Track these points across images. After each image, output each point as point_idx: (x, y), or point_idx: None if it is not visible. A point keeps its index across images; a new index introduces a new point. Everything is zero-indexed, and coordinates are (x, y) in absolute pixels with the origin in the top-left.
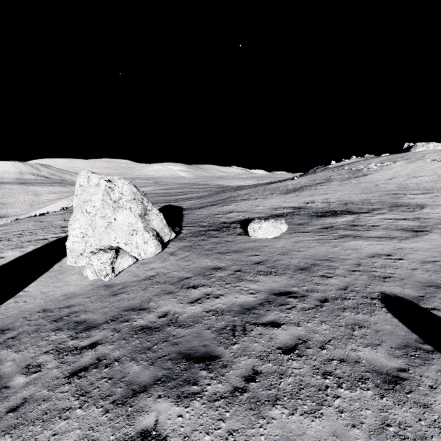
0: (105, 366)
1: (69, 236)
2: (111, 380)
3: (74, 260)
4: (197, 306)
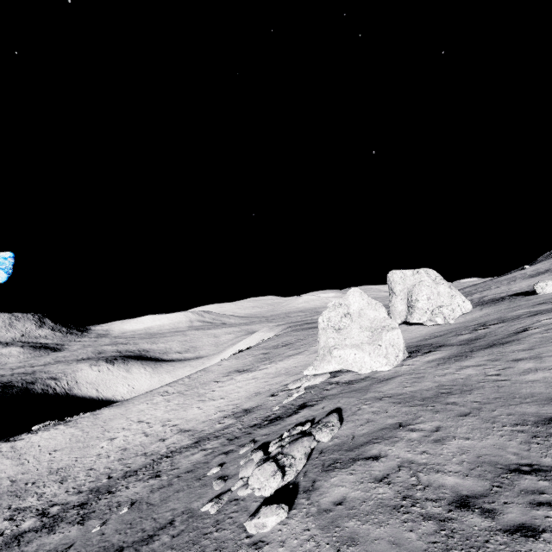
0: (526, 317)
1: (419, 300)
2: (538, 315)
3: (419, 317)
4: (547, 306)
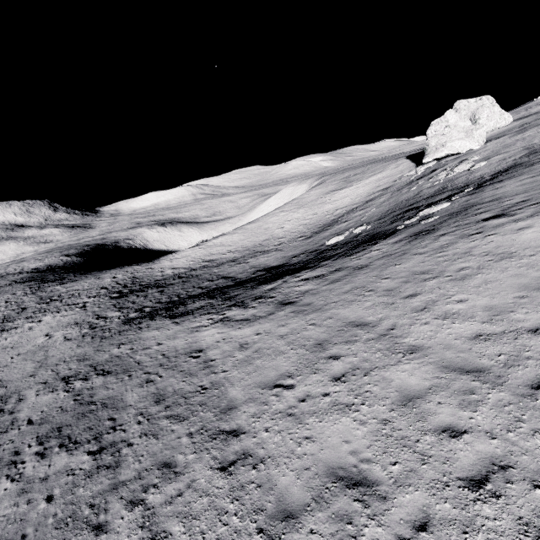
0: None
1: (480, 118)
2: None
3: None
4: None
